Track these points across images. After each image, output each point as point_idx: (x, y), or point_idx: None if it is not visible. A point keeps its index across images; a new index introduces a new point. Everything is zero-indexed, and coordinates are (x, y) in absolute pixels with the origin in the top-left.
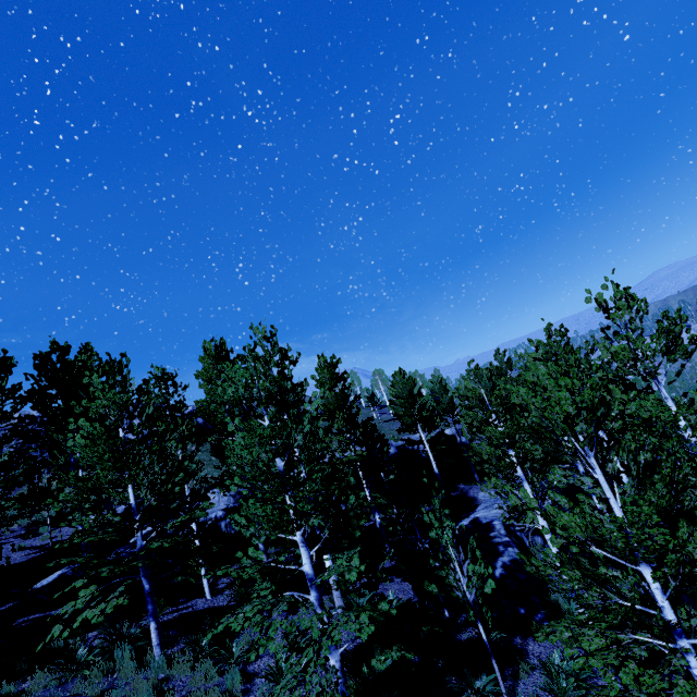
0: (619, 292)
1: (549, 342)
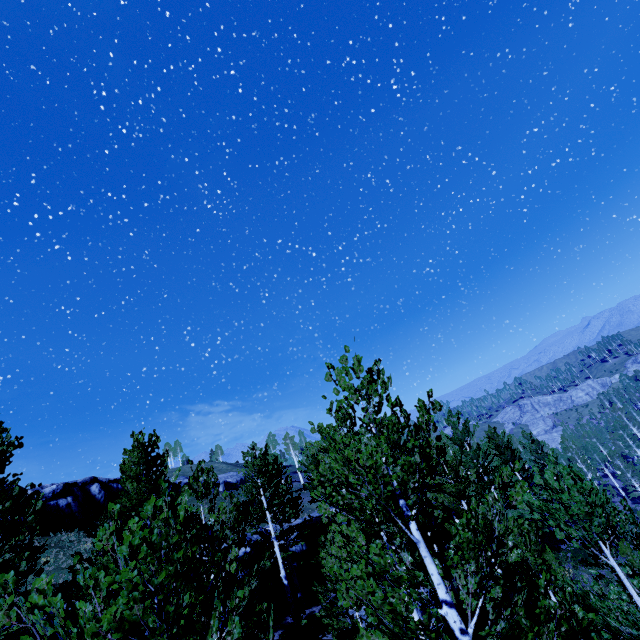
0: (343, 368)
1: (322, 429)
